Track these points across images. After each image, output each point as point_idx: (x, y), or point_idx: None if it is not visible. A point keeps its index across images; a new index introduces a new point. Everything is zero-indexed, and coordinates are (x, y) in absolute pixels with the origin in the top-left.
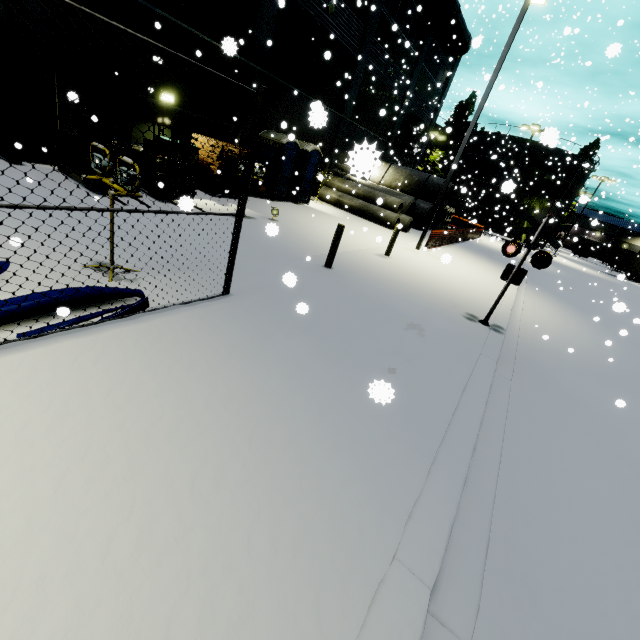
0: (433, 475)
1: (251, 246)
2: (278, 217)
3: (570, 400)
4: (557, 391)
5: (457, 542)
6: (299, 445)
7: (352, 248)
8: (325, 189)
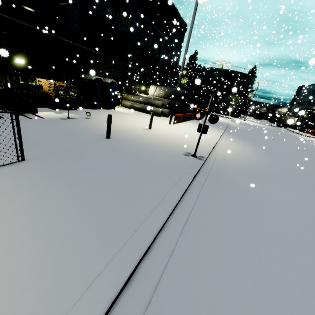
0: (114, 259)
1: (64, 132)
2: (92, 116)
3: (236, 190)
4: (230, 186)
5: (122, 308)
6: (12, 257)
7: (131, 127)
8: (124, 101)
